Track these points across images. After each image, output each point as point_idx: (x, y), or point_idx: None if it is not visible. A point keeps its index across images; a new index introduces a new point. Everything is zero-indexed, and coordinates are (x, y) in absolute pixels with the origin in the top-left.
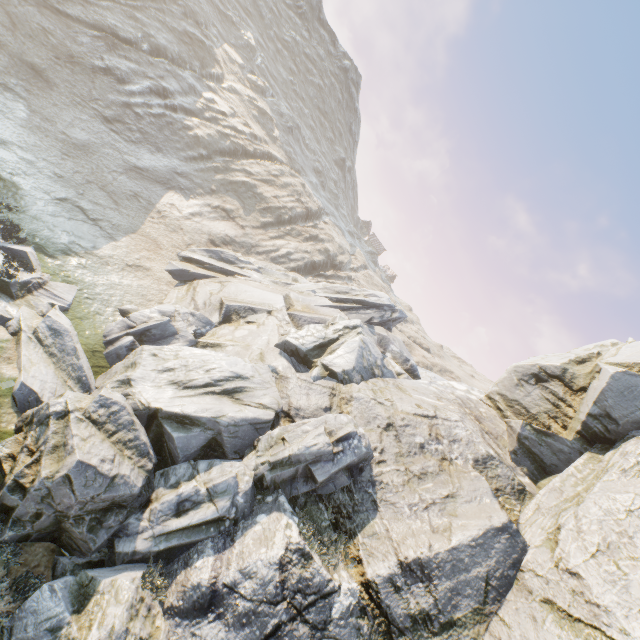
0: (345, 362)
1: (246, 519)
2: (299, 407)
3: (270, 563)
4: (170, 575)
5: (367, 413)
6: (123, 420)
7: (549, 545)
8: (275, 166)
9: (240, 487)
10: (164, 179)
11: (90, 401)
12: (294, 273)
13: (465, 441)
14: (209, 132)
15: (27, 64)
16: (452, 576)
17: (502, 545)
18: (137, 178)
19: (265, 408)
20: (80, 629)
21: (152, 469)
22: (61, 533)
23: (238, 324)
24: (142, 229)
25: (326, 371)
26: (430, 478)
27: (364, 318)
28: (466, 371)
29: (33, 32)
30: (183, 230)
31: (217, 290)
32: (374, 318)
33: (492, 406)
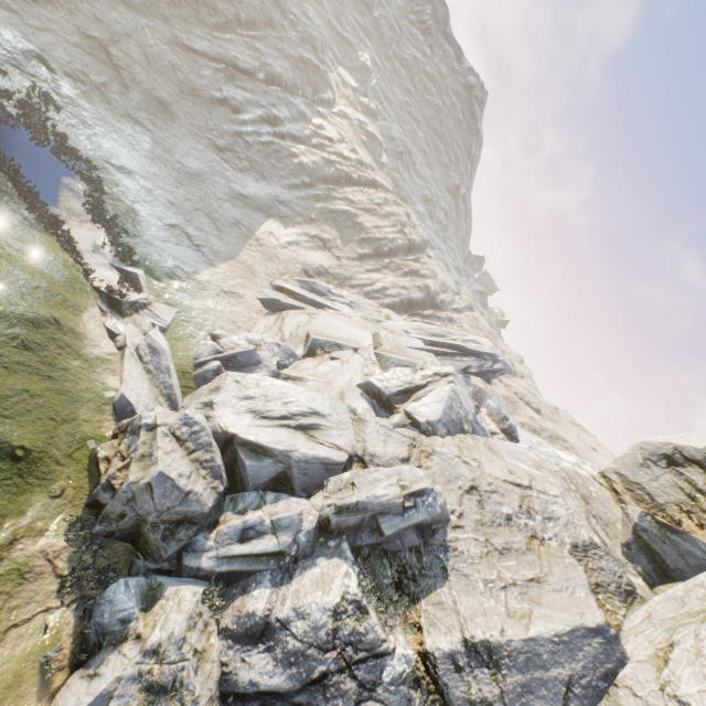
0: (430, 412)
1: (306, 559)
2: (374, 453)
3: (324, 608)
4: (228, 598)
5: (448, 471)
6: (202, 440)
7: (656, 663)
8: (379, 194)
9: (303, 525)
10: (265, 207)
11: (176, 418)
12: (388, 310)
13: (563, 521)
14: (314, 159)
15: (156, 99)
16: (525, 670)
17: (593, 649)
18: (240, 206)
19: (338, 449)
20: (146, 626)
21: (223, 492)
22: (139, 537)
23: (322, 359)
24: (240, 256)
25: (408, 419)
26: (514, 555)
27: (459, 366)
28: (586, 442)
29: (164, 69)
30: (278, 259)
31: (305, 322)
32: (471, 367)
33: (606, 486)
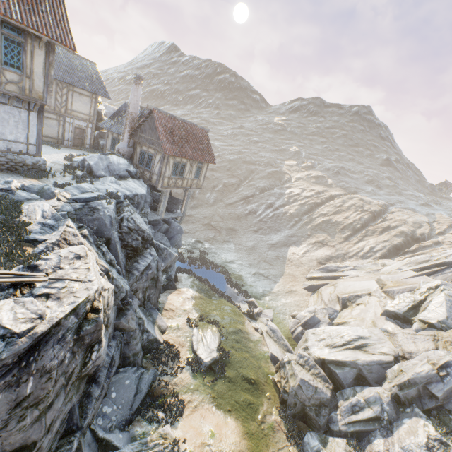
0: (437, 314)
1: (396, 421)
2: (410, 351)
3: (419, 445)
4: (362, 447)
5: None
6: (310, 363)
7: None
8: (337, 201)
9: (383, 399)
10: (285, 243)
11: (295, 356)
12: (381, 260)
13: None
14: (295, 208)
15: (229, 229)
16: None
17: None
18: (274, 249)
19: (385, 354)
20: None
21: (332, 390)
22: (306, 417)
23: (351, 307)
24: (285, 272)
25: (424, 324)
26: None
27: (450, 275)
28: None
29: (227, 217)
30: (302, 263)
31: (332, 290)
32: None
33: None
